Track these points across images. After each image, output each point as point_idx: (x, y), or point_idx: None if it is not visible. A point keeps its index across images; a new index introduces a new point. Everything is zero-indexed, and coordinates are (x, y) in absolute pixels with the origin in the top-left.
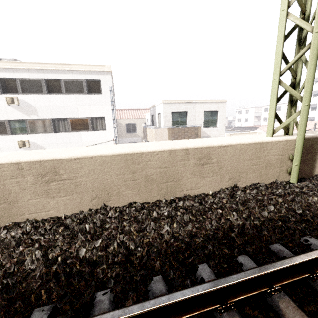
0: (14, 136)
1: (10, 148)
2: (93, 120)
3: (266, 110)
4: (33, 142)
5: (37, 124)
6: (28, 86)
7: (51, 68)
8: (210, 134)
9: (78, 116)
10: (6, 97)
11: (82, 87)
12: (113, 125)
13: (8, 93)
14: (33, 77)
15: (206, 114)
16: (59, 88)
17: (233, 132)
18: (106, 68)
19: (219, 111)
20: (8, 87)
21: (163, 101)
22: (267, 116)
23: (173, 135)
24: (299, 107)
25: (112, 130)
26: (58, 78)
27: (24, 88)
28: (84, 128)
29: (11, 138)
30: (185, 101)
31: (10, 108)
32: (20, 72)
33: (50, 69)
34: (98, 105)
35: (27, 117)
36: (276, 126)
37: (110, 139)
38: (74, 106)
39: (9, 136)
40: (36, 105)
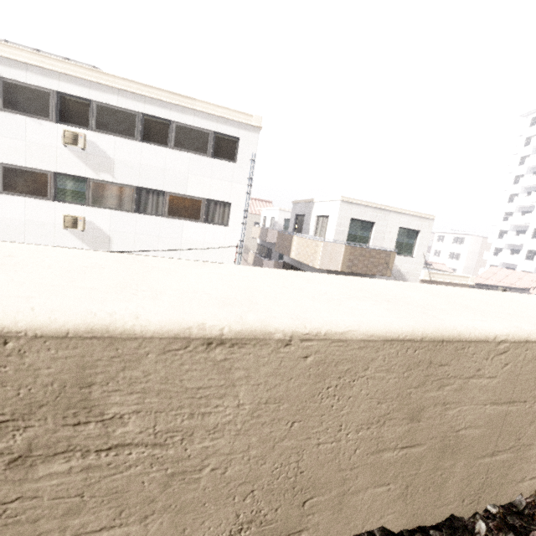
0: (58, 205)
1: (43, 225)
2: (210, 205)
3: (440, 239)
4: (91, 222)
5: (107, 192)
6: (110, 120)
7: (161, 98)
8: (401, 267)
9: (186, 191)
10: (65, 130)
11: (206, 143)
12: (243, 220)
13: (69, 124)
14: (124, 105)
15: (401, 232)
16: (164, 136)
17: (426, 269)
18: (254, 120)
19: (421, 232)
20: (71, 112)
21: (341, 197)
22: (441, 248)
23: (351, 259)
24: (493, 245)
25: (237, 229)
26: (169, 118)
27: (101, 121)
28: (191, 215)
29: (51, 208)
30: (375, 205)
31: (66, 152)
32: (102, 92)
33: (158, 99)
34: (225, 179)
35: (93, 175)
36: (453, 268)
37: (231, 243)
38: (184, 173)
39: (48, 203)
40: (115, 156)
